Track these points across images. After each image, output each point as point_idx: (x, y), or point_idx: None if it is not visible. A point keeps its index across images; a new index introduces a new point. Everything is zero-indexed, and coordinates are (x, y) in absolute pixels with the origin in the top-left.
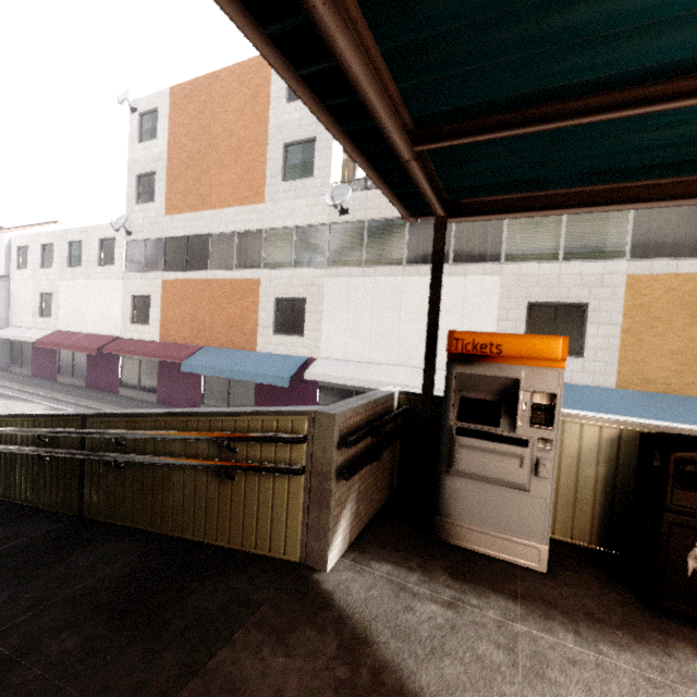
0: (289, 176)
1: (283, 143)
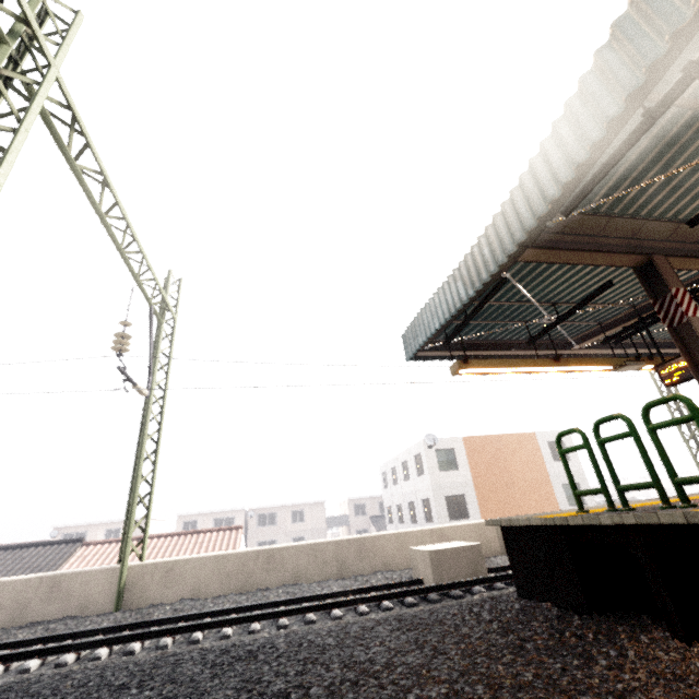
0: (569, 502)
1: (561, 483)
